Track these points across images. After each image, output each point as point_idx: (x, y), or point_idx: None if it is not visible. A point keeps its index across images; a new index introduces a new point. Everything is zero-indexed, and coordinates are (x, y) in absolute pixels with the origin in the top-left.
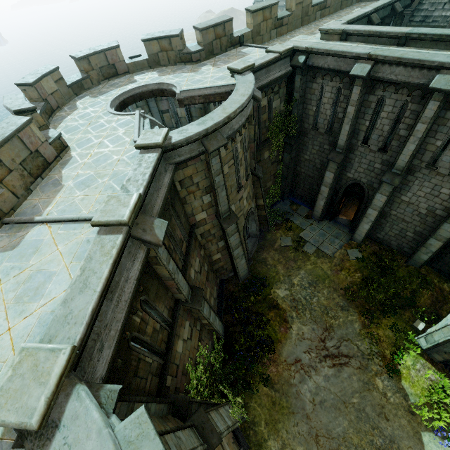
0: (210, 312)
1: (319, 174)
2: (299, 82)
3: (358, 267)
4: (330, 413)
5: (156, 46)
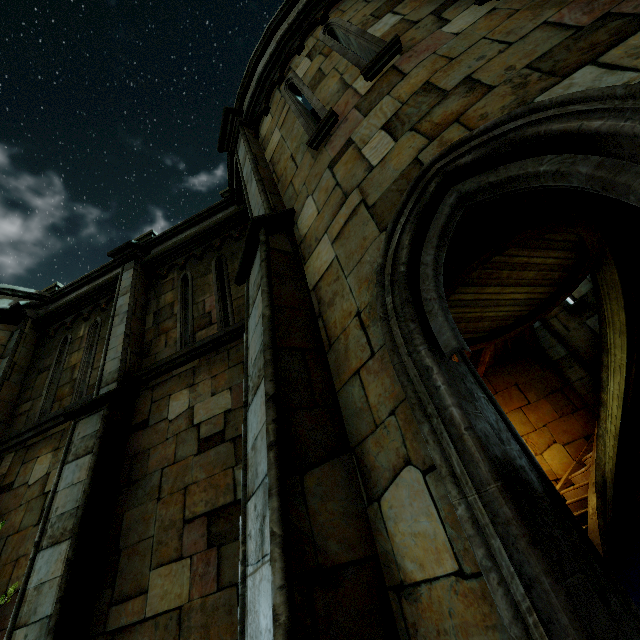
0: (64, 536)
1: None
2: None
3: None
4: None
5: None
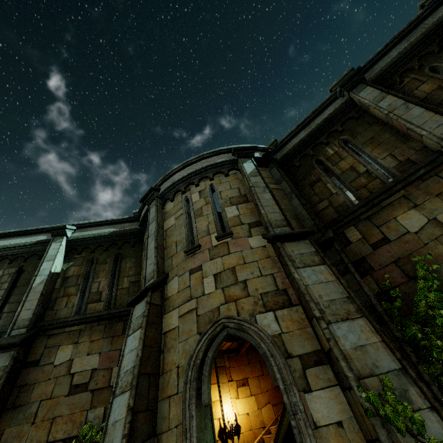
0: None
1: None
2: None
3: None
4: None
5: None
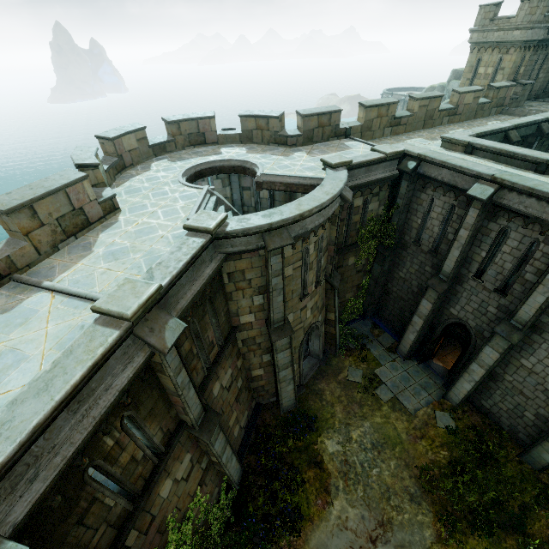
0: (225, 448)
1: (414, 299)
2: (405, 188)
3: (447, 441)
4: None
5: (252, 123)
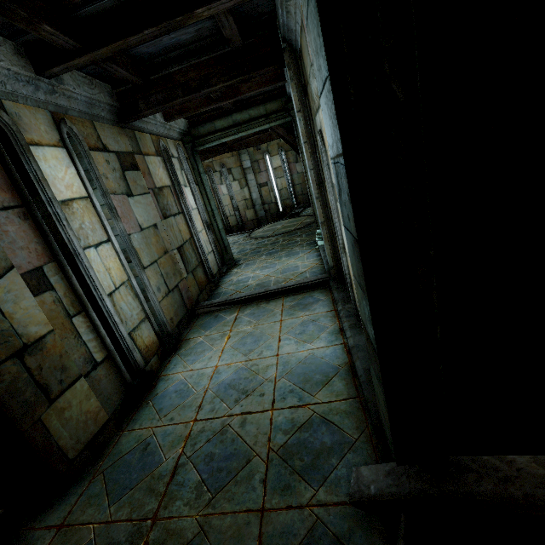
0: None
1: None
2: None
3: None
4: None
5: None
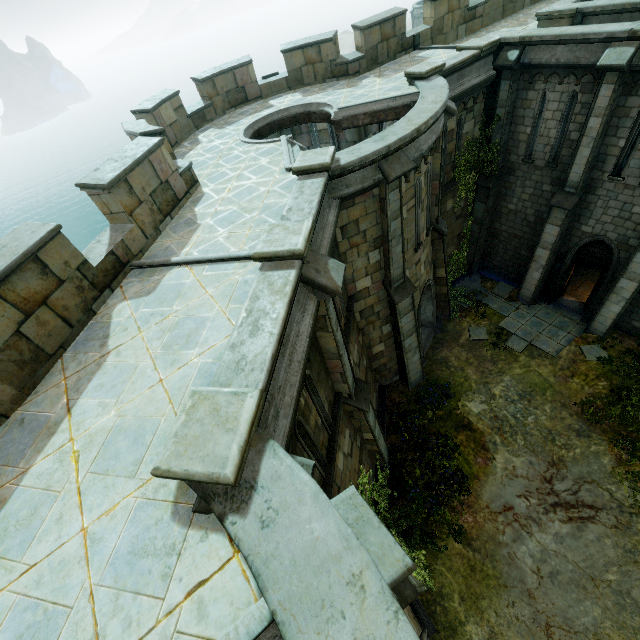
0: (375, 423)
1: (532, 232)
2: (506, 92)
3: (603, 372)
4: (568, 593)
5: (300, 57)
